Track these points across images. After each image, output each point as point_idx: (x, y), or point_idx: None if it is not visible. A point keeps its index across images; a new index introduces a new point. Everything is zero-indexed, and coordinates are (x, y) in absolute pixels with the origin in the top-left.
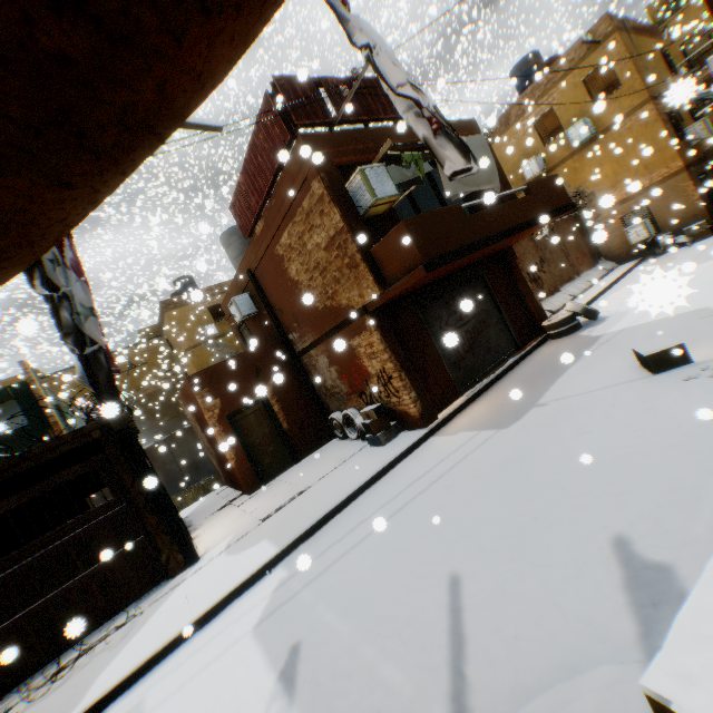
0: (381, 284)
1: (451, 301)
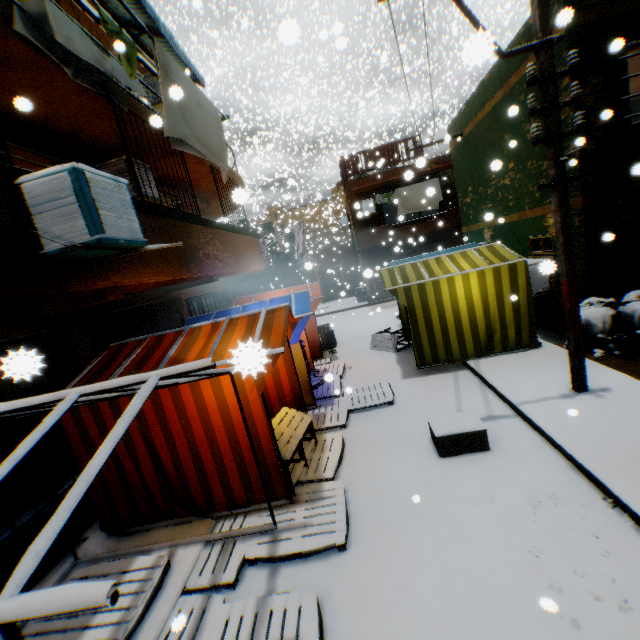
0: (359, 247)
1: (412, 252)
